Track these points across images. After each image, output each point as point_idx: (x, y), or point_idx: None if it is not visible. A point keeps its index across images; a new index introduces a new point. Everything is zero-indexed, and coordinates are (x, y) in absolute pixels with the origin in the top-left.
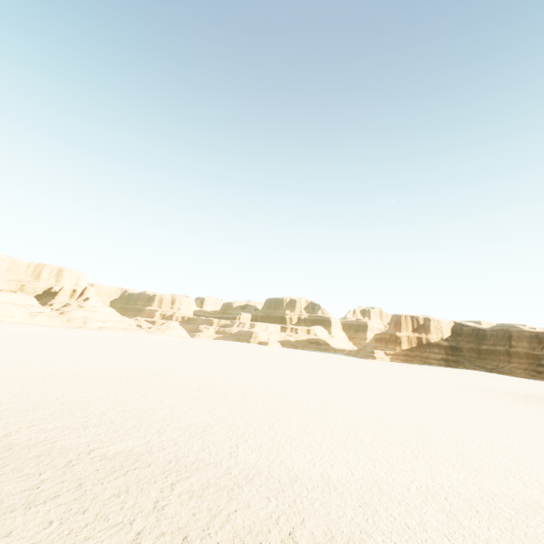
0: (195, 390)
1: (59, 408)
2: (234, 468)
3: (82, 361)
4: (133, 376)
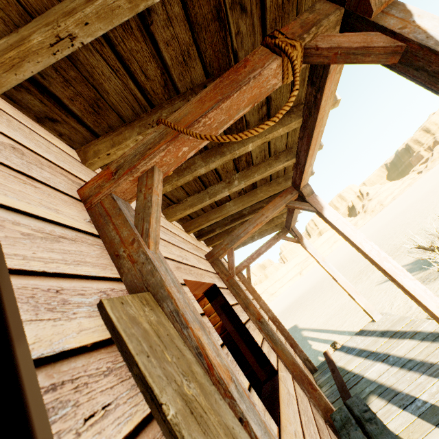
0: (438, 188)
1: None
2: (429, 213)
3: (380, 224)
4: (403, 211)
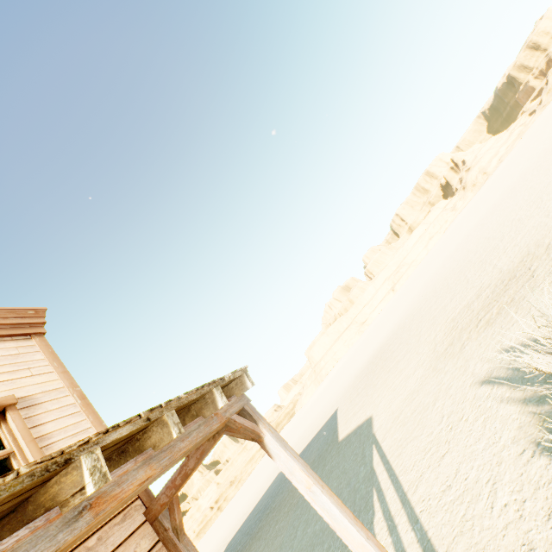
0: None
1: (466, 255)
2: (551, 204)
3: (484, 210)
4: (512, 188)
